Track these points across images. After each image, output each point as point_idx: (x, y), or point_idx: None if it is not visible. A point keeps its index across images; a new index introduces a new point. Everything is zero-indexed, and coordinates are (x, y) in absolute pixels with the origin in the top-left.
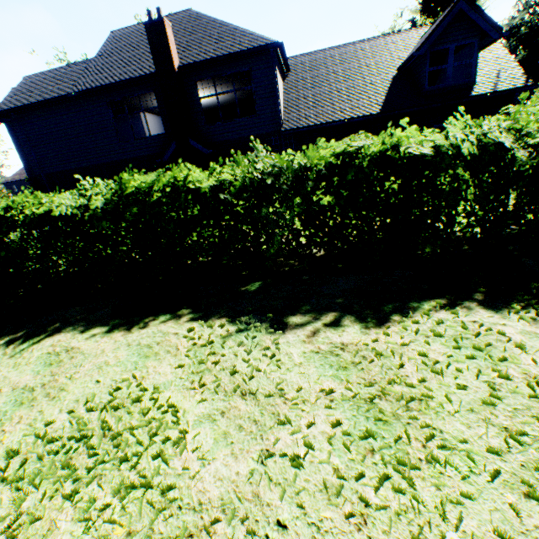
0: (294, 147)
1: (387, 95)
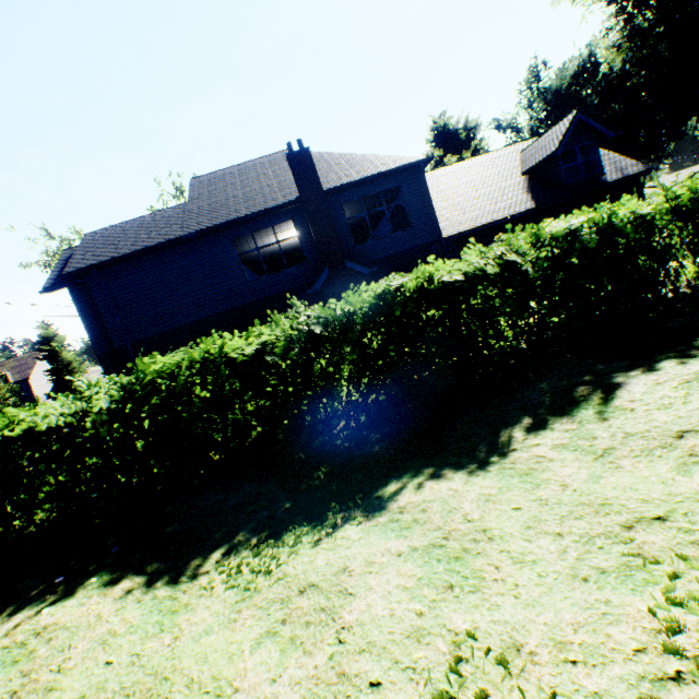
0: (457, 253)
1: (530, 194)
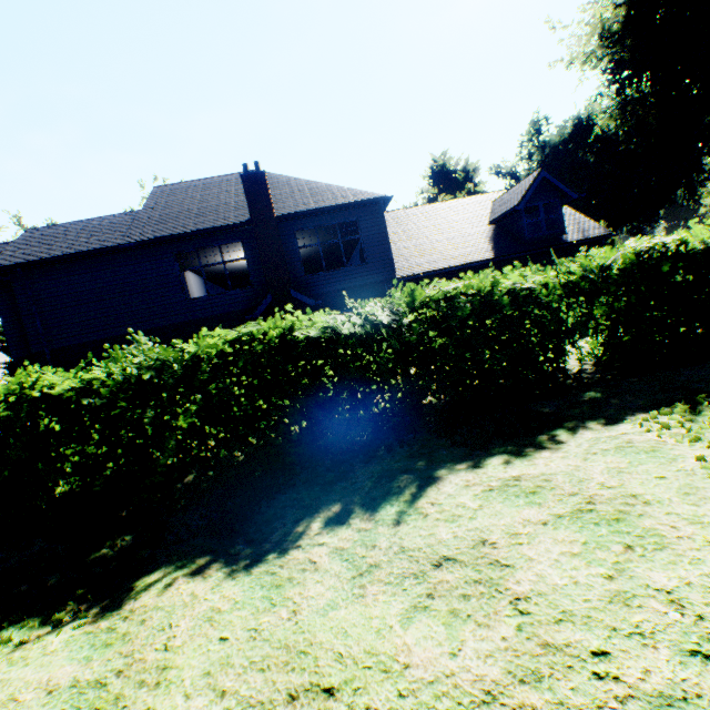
0: None
1: (492, 243)
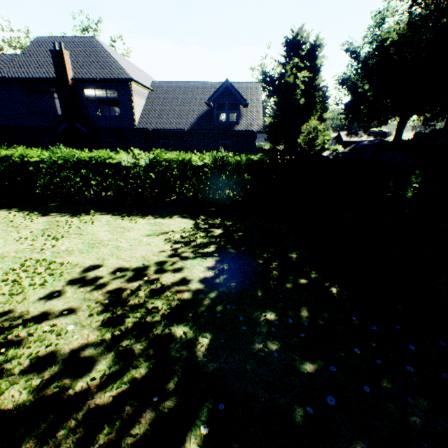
0: (143, 139)
1: (197, 120)
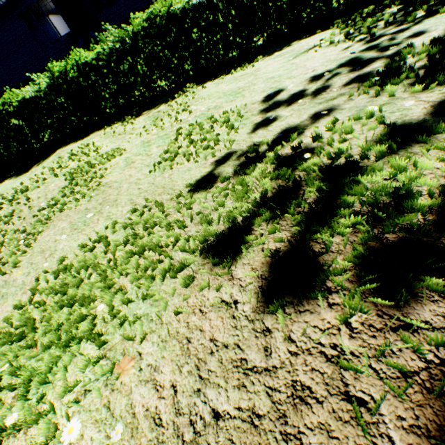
0: None
1: None
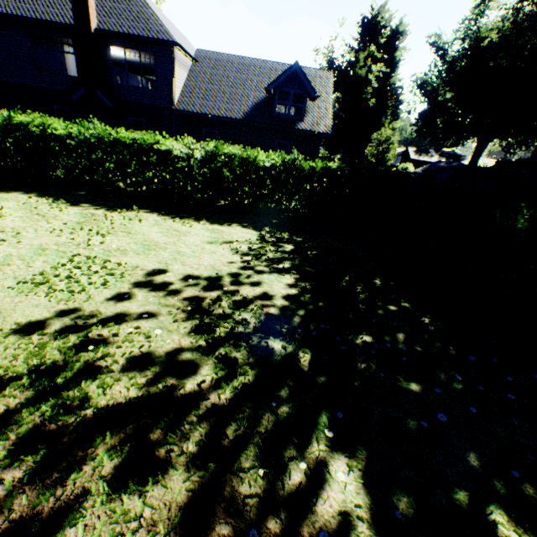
0: (182, 124)
1: (253, 109)
